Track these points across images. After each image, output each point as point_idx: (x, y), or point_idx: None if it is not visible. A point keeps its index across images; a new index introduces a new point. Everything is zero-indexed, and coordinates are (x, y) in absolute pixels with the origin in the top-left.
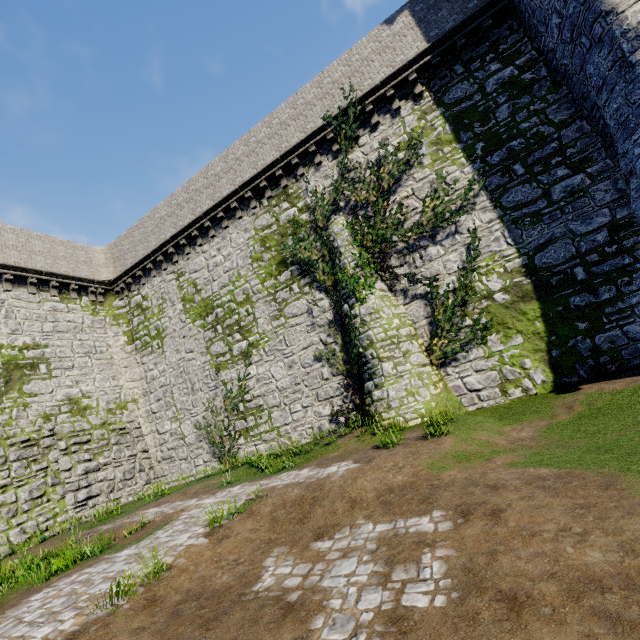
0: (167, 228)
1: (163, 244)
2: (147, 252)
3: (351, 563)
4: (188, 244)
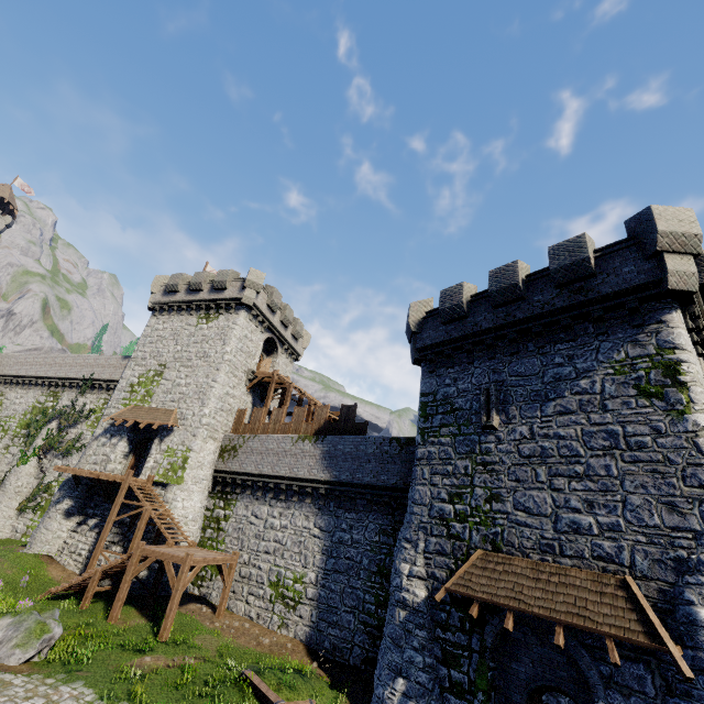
0: (15, 369)
1: (8, 375)
2: (0, 373)
3: None
4: (17, 383)
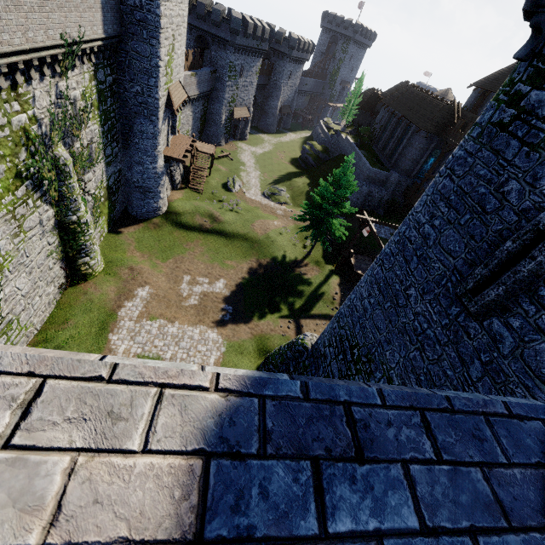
0: None
1: None
2: None
3: (195, 289)
4: None
